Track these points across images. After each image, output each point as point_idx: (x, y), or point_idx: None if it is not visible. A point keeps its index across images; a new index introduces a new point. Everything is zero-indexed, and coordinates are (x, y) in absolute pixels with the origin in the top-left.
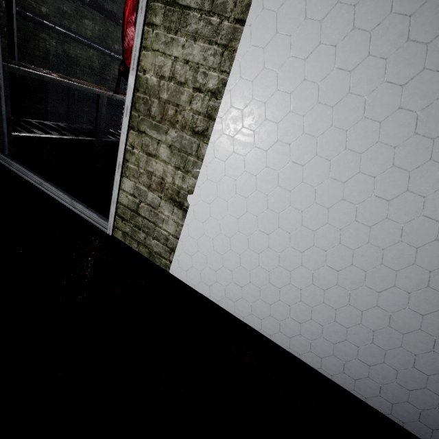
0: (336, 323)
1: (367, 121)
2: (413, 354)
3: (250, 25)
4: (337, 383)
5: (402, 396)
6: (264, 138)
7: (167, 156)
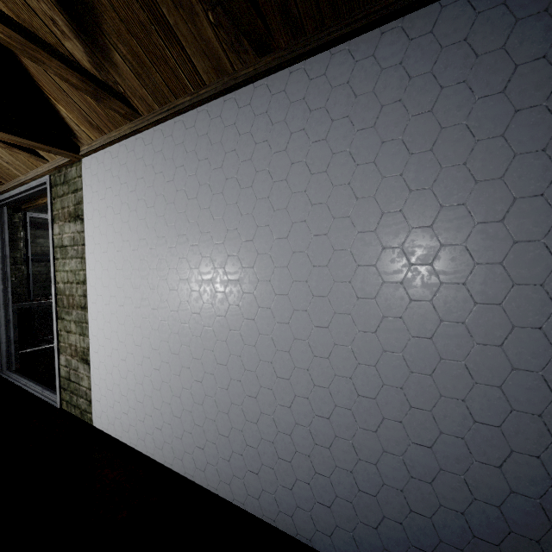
0: (175, 417)
1: (134, 270)
2: (214, 421)
3: (87, 245)
4: (198, 483)
5: (229, 470)
6: (106, 298)
7: (75, 329)
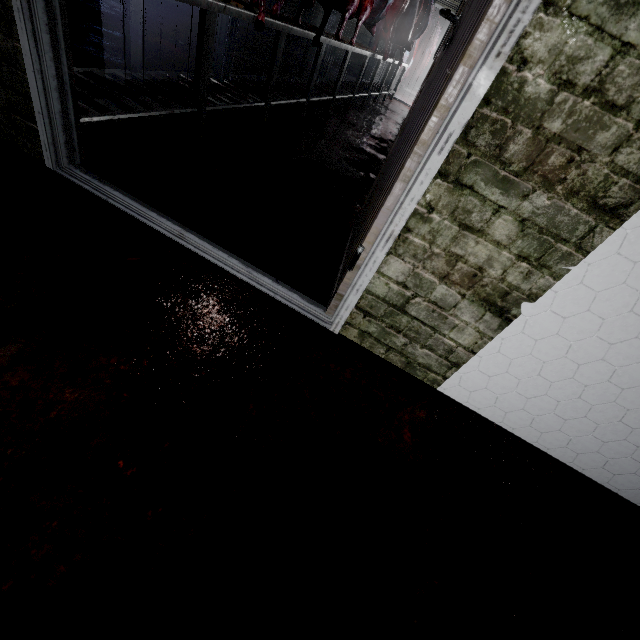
0: None
1: None
2: None
3: None
4: None
5: None
6: None
7: (508, 236)
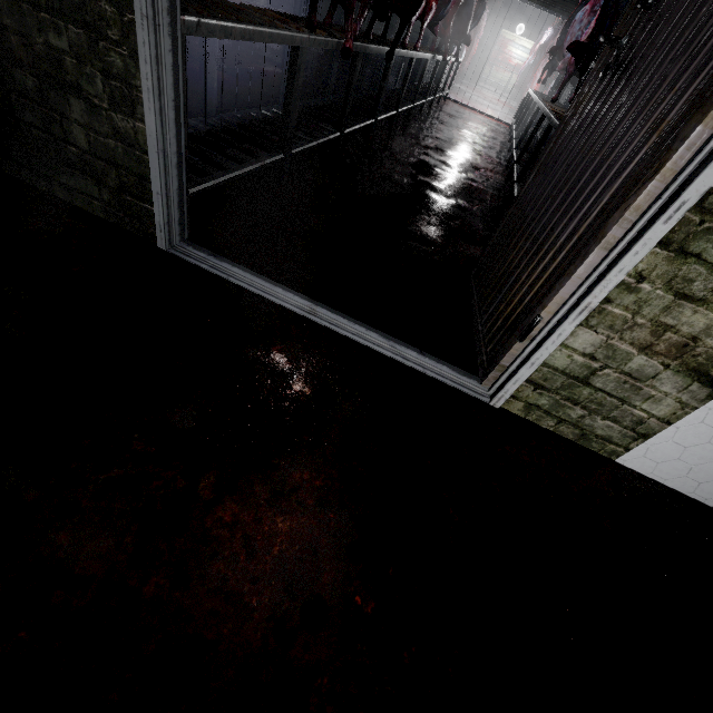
0: None
1: None
2: None
3: None
4: None
5: None
6: None
7: None
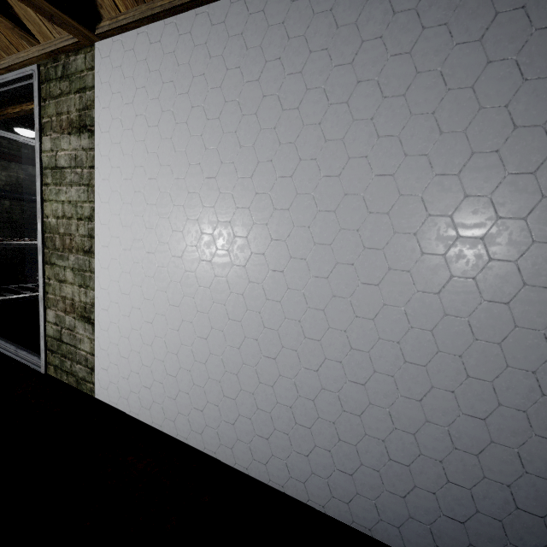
0: (226, 397)
1: (176, 207)
2: (289, 407)
3: (98, 168)
4: (255, 477)
5: (305, 467)
6: (126, 241)
7: (72, 278)
